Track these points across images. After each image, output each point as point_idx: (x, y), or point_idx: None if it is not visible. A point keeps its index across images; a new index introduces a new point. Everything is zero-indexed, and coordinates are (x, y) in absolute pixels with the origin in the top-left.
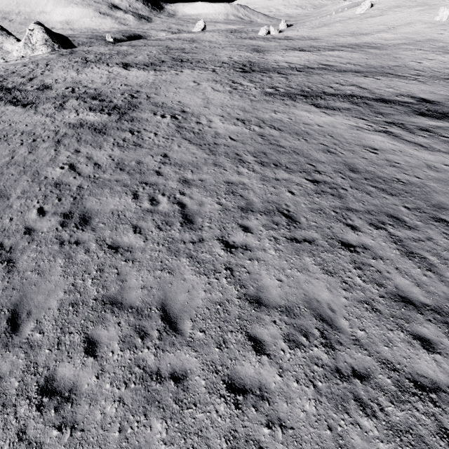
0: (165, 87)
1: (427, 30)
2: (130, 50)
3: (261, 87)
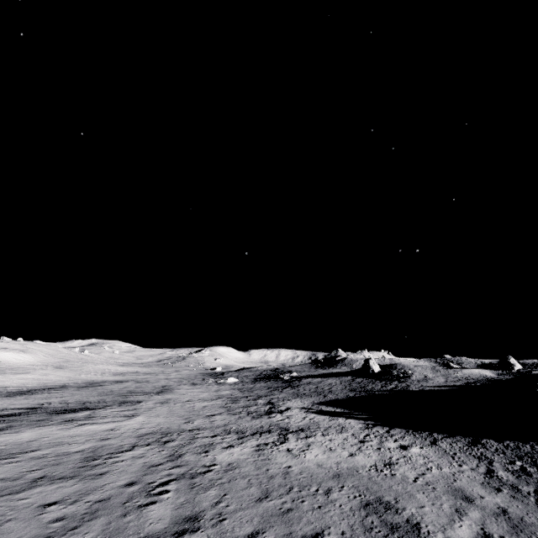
0: None
1: None
2: None
3: None
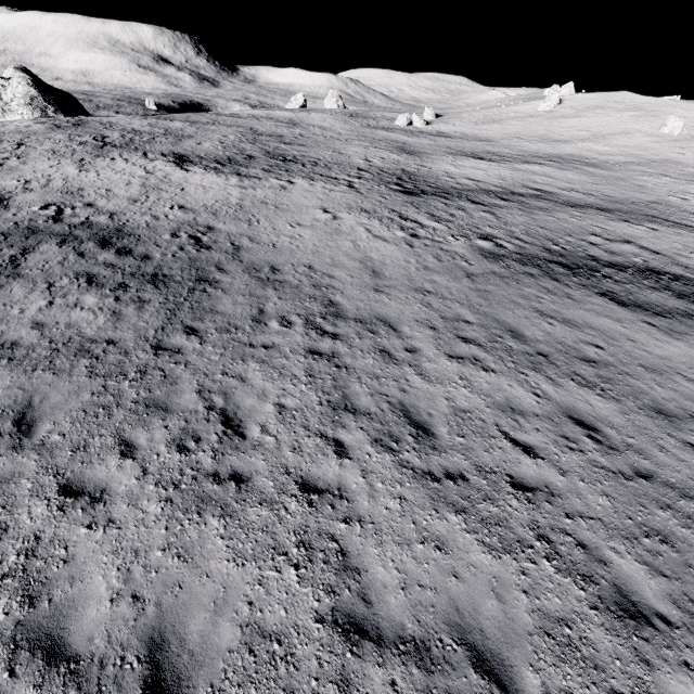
0: (269, 220)
1: (656, 146)
2: (187, 129)
3: (462, 234)
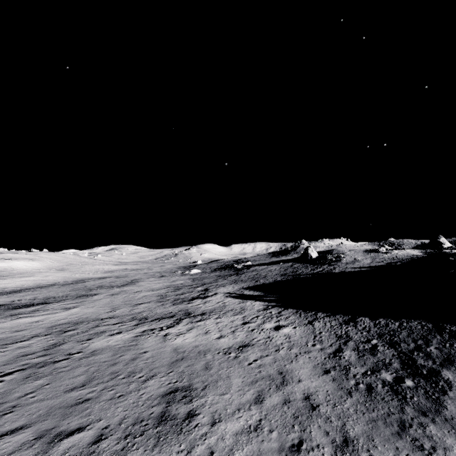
0: None
1: None
2: None
3: None
